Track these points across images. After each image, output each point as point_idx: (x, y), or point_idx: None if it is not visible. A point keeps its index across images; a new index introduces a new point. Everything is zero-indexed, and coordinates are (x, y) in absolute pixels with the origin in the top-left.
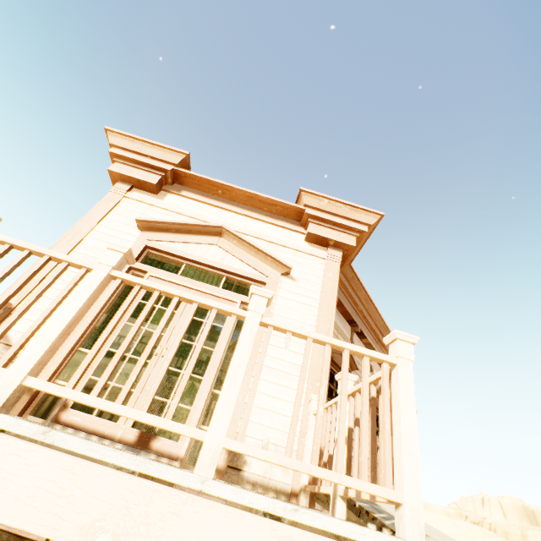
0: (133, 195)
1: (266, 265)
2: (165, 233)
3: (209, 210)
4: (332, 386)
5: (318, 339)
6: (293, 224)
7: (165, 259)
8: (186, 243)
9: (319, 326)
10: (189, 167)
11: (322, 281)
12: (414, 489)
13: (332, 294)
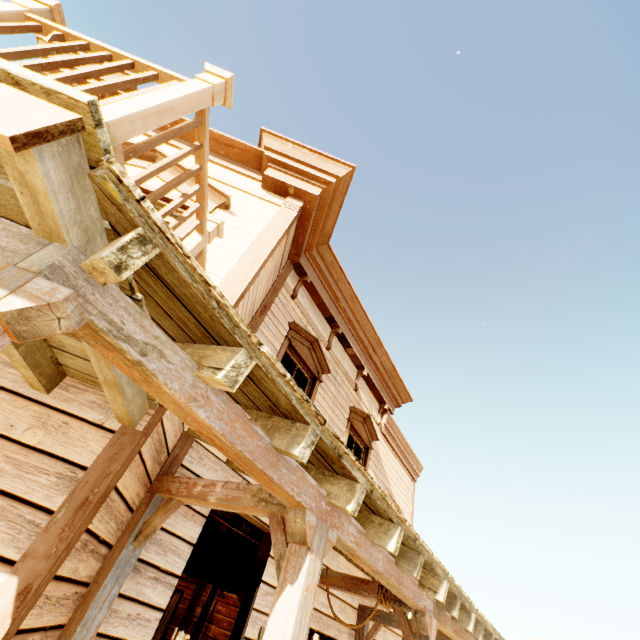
0: None
1: None
2: None
3: None
4: None
5: (95, 43)
6: (253, 172)
7: None
8: None
9: (248, 255)
10: None
11: (269, 222)
12: (115, 112)
13: (276, 233)
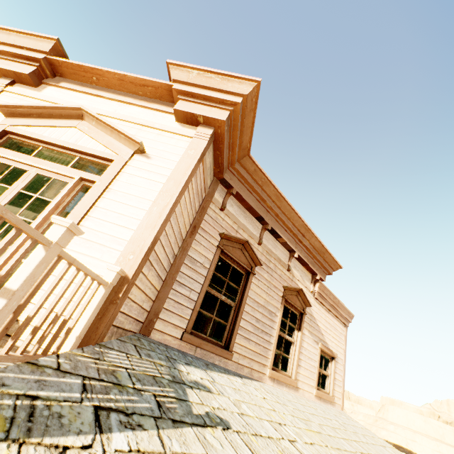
0: (11, 89)
1: (121, 143)
2: (27, 119)
3: (83, 99)
4: (224, 278)
5: None
6: (168, 106)
7: (30, 146)
8: (46, 127)
9: (157, 201)
10: (66, 57)
11: (180, 159)
12: None
13: (186, 170)
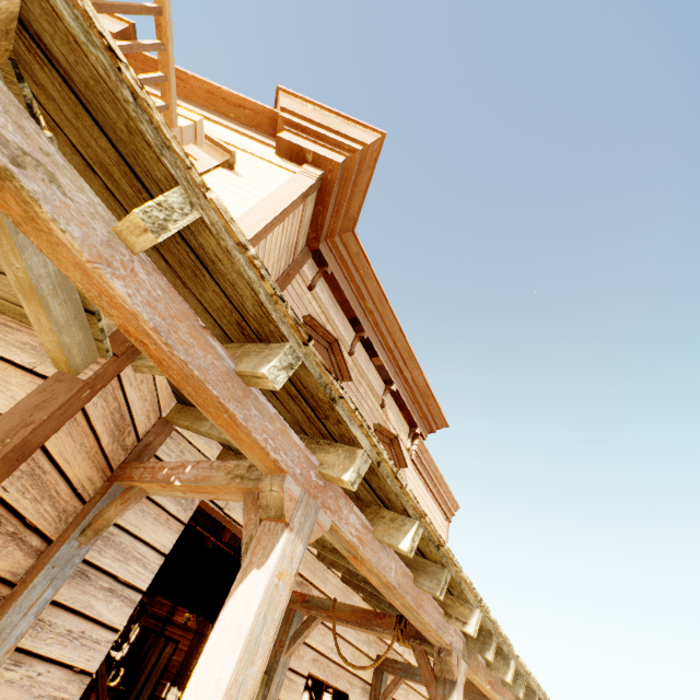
0: None
1: (203, 152)
2: None
3: None
4: None
5: None
6: (267, 138)
7: None
8: None
9: (250, 214)
10: None
11: (280, 186)
12: None
13: (288, 197)
